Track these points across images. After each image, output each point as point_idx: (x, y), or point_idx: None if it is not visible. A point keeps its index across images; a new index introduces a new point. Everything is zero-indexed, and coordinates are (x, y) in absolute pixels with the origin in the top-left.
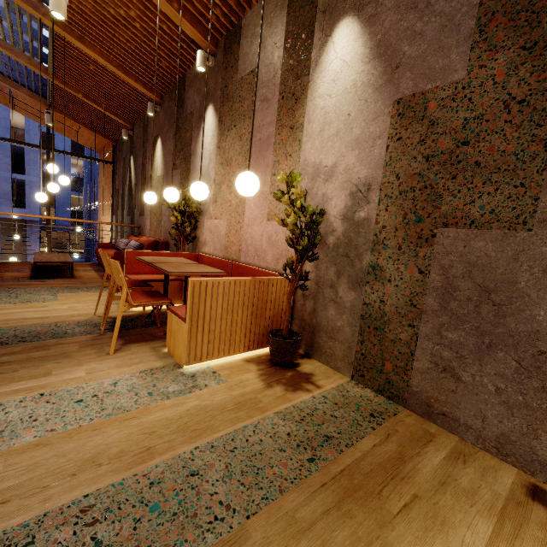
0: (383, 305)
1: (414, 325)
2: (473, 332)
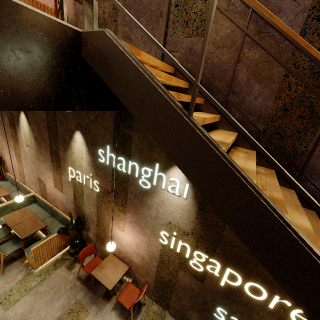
0: (104, 14)
1: (115, 20)
2: (134, 12)
